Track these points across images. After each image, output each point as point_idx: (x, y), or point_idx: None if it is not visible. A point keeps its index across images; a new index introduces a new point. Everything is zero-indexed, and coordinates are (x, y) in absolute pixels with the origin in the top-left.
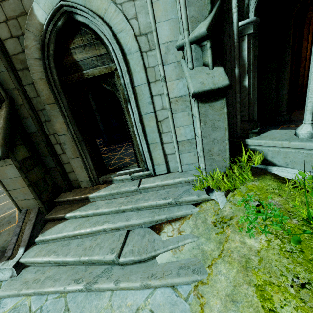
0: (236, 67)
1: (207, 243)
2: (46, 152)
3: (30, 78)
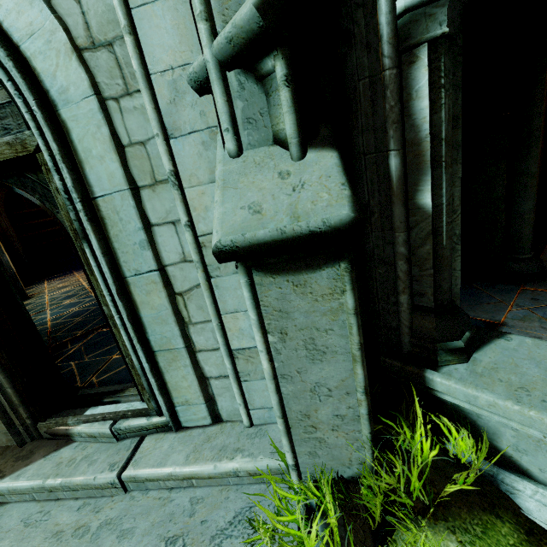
0: (393, 148)
1: None
2: None
3: None
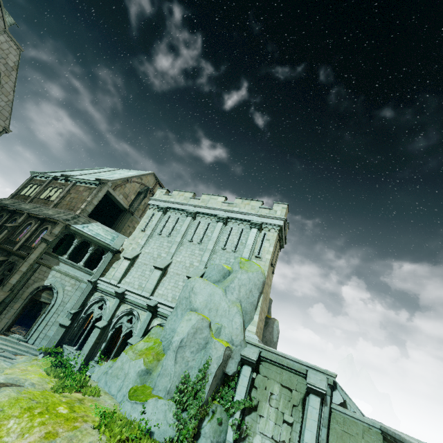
0: (76, 323)
1: (27, 361)
2: (0, 310)
3: (26, 289)
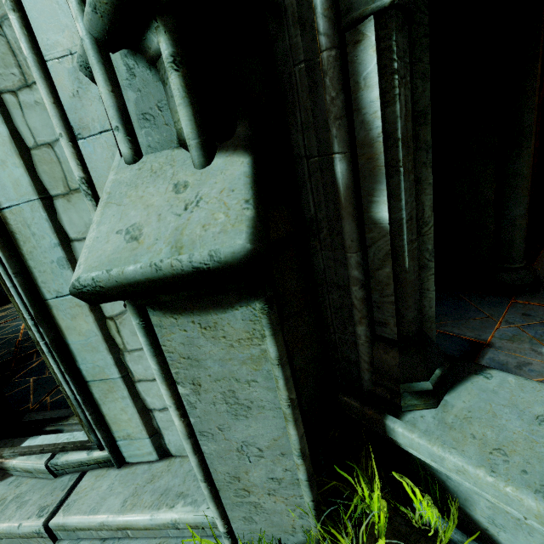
0: (338, 151)
1: None
2: None
3: None
